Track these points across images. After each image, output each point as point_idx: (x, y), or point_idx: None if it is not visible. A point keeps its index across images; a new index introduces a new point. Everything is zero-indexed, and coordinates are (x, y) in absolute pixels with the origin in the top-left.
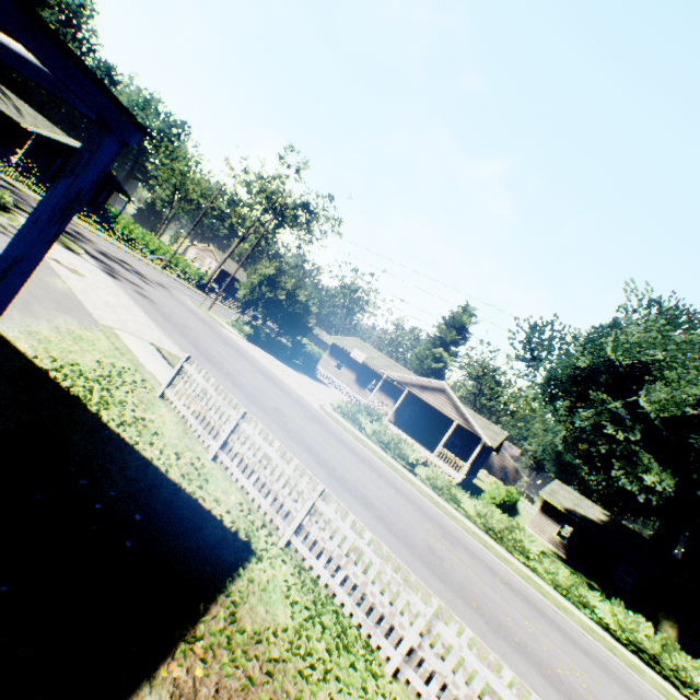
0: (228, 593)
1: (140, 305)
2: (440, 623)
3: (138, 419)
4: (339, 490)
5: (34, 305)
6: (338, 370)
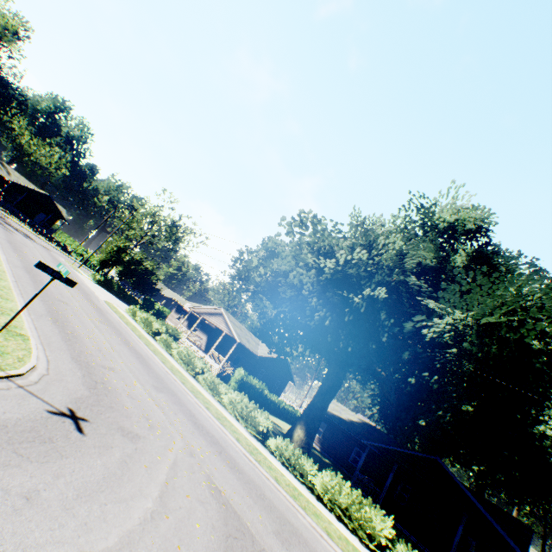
0: None
1: None
2: None
3: None
4: (20, 268)
5: None
6: (178, 320)
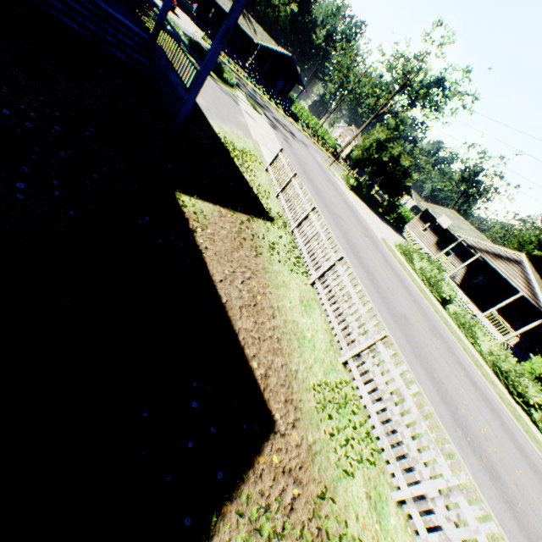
0: (251, 216)
1: (281, 143)
2: (339, 265)
3: (249, 169)
4: (351, 256)
5: (227, 121)
6: (422, 232)
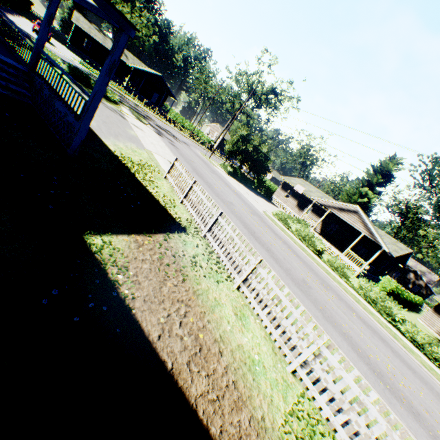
0: (167, 233)
1: (169, 148)
2: (260, 268)
3: (151, 180)
4: (252, 239)
5: (119, 137)
6: (285, 198)
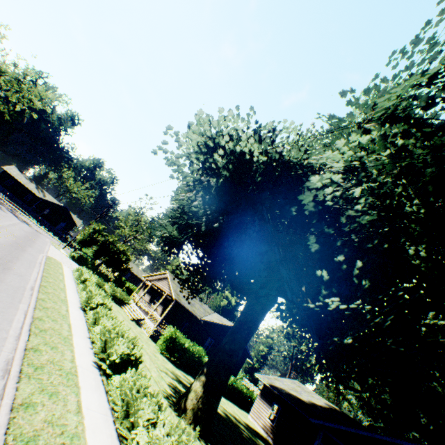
0: None
1: None
2: None
3: None
4: None
5: None
6: (143, 296)
